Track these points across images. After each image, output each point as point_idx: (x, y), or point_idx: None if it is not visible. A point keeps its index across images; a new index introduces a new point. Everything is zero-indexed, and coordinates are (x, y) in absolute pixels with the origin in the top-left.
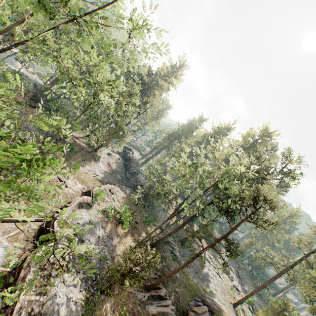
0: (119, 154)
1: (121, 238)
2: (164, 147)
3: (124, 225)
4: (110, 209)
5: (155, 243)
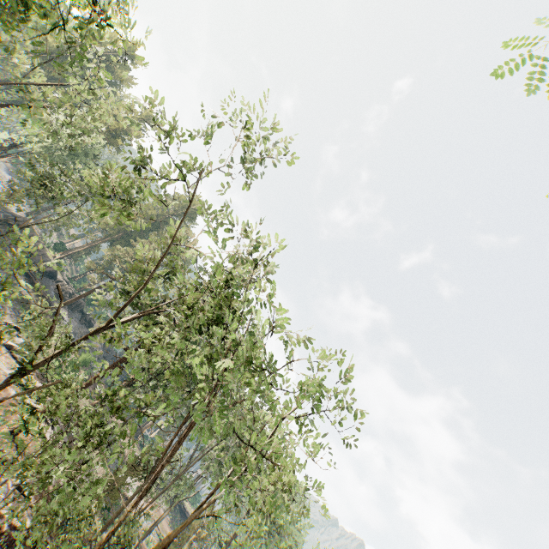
0: None
1: None
2: None
3: None
4: None
5: None
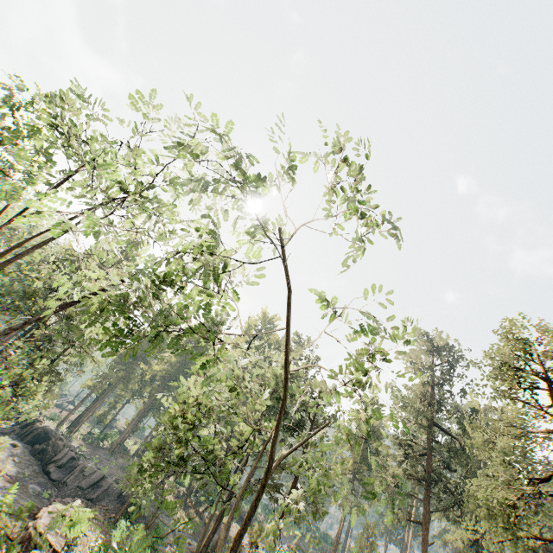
0: (6, 434)
1: None
2: (116, 382)
3: None
4: (98, 548)
5: None
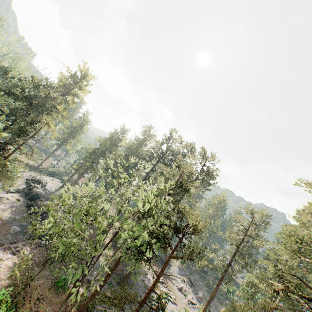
0: (19, 192)
1: None
2: (87, 168)
3: None
4: None
5: None
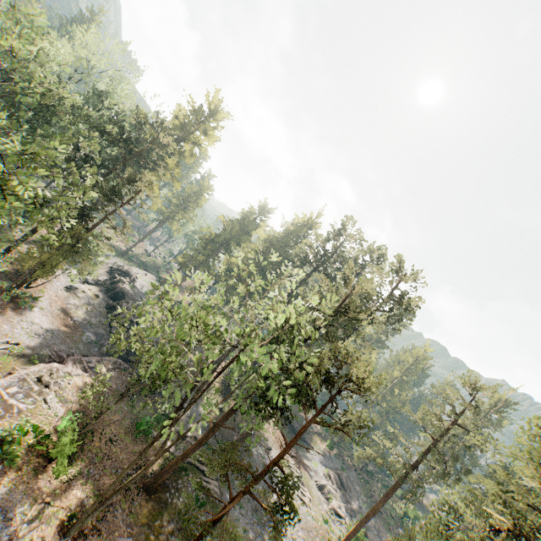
0: (99, 285)
1: (45, 504)
2: (198, 265)
3: (57, 467)
4: (21, 434)
5: (155, 480)
